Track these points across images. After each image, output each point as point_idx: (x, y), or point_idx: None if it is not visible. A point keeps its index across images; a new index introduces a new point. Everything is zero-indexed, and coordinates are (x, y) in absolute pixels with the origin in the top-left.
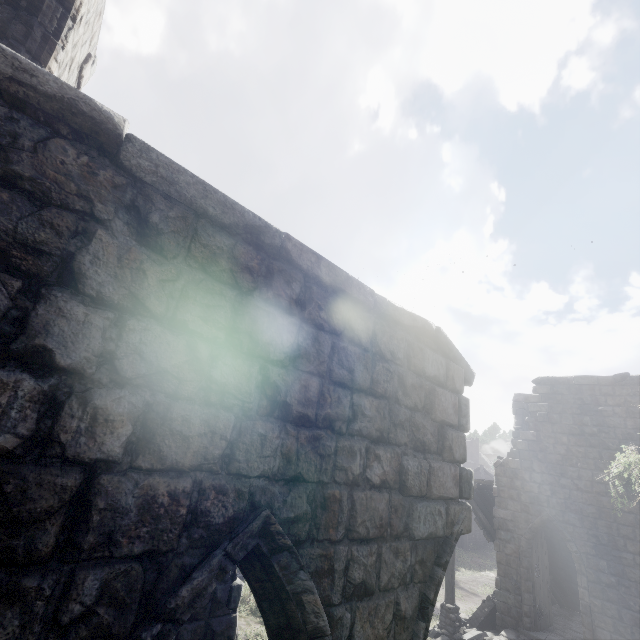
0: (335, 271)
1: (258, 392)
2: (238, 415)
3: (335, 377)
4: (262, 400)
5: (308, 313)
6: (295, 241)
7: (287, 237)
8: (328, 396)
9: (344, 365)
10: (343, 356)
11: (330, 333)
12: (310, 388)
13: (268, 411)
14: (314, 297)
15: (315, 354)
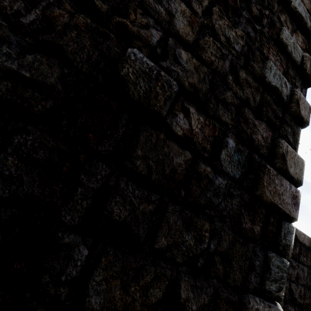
0: (309, 240)
1: (288, 293)
2: (284, 302)
3: (308, 286)
4: (289, 296)
5: (300, 259)
6: (298, 230)
7: (296, 230)
8: (306, 294)
9: (310, 280)
10: (310, 276)
11: (306, 266)
12: (301, 291)
13: (291, 301)
14: (302, 252)
15: (302, 276)
